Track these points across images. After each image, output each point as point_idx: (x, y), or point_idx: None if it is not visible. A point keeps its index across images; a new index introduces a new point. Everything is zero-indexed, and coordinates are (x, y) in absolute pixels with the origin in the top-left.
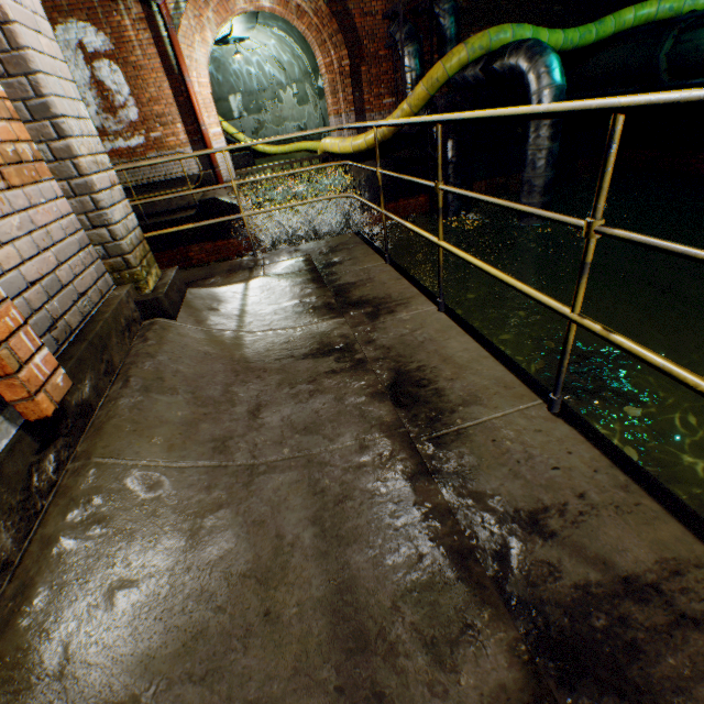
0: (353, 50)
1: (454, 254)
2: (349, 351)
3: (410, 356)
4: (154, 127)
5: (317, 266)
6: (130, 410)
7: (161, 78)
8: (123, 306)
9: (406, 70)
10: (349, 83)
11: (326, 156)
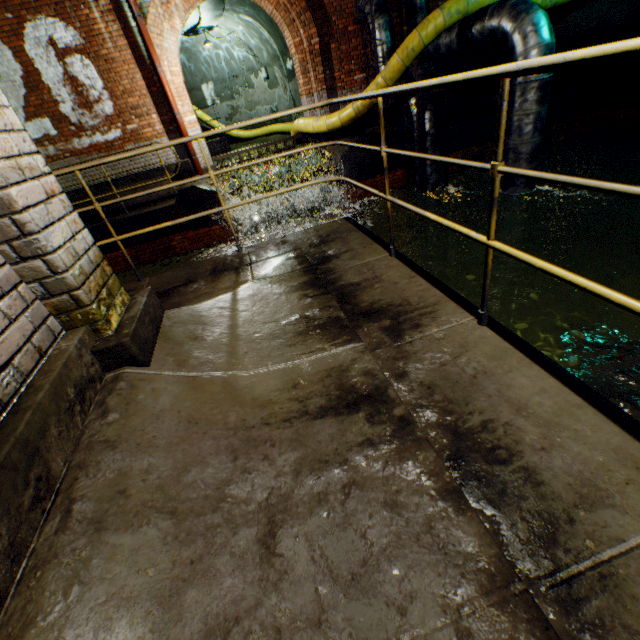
0: (322, 27)
1: (523, 261)
2: (382, 401)
3: (465, 403)
4: (130, 119)
5: (310, 262)
6: (64, 592)
7: (133, 70)
8: (71, 366)
9: (377, 44)
10: (319, 61)
11: (299, 137)
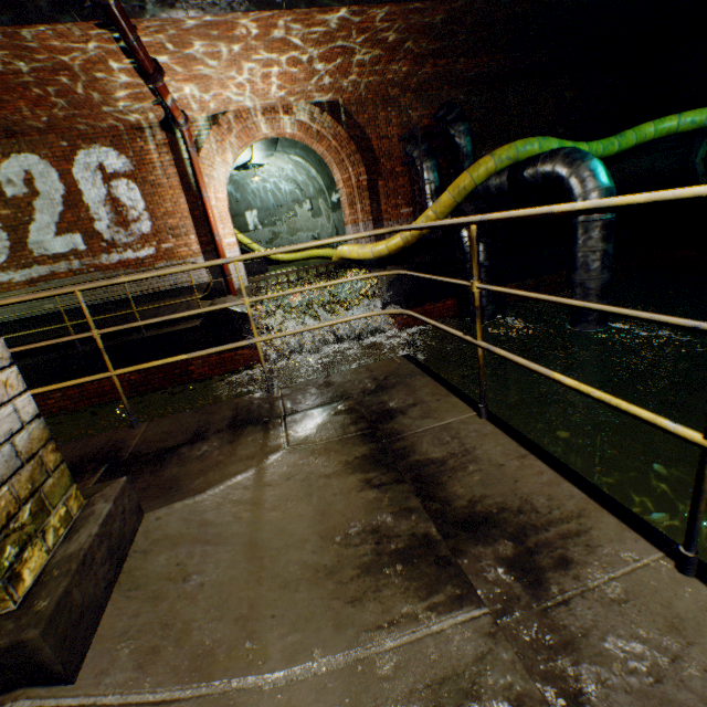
0: (370, 167)
1: None
2: None
3: None
4: (166, 238)
5: (366, 416)
6: None
7: (178, 194)
8: None
9: (425, 183)
10: (366, 195)
11: (342, 262)
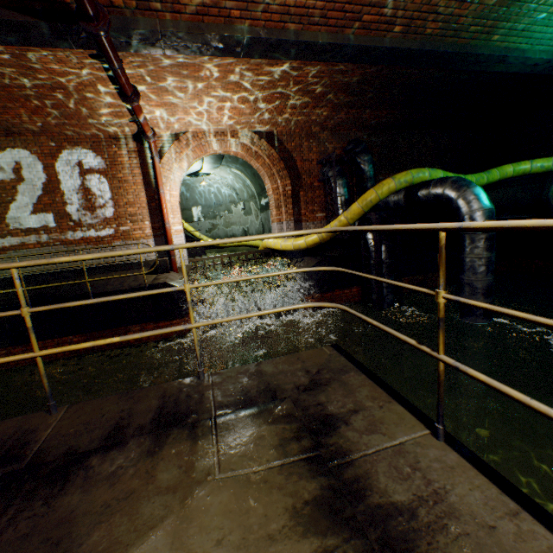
0: (294, 180)
1: None
2: None
3: None
4: (125, 222)
5: (304, 423)
6: None
7: (140, 189)
8: None
9: (337, 195)
10: (290, 201)
11: (267, 251)
